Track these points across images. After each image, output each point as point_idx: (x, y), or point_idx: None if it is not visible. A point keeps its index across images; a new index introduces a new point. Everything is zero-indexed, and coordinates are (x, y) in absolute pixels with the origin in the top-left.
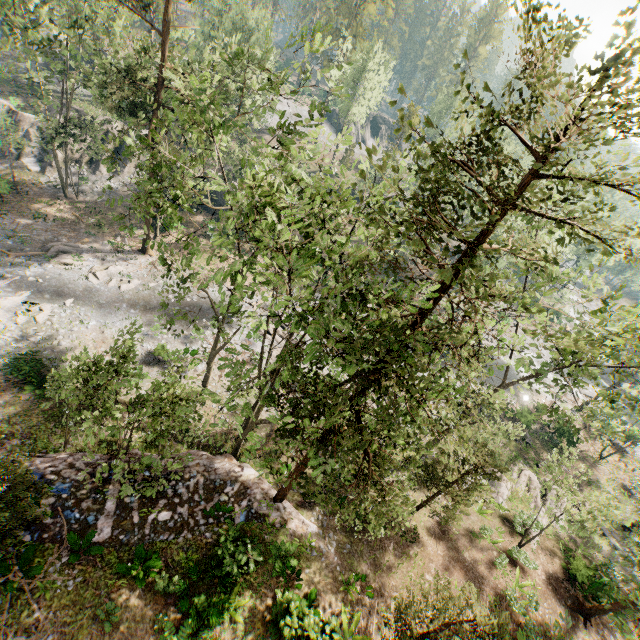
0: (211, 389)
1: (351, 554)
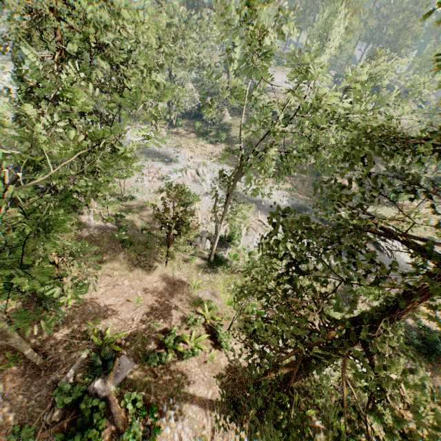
0: (129, 180)
1: (94, 242)
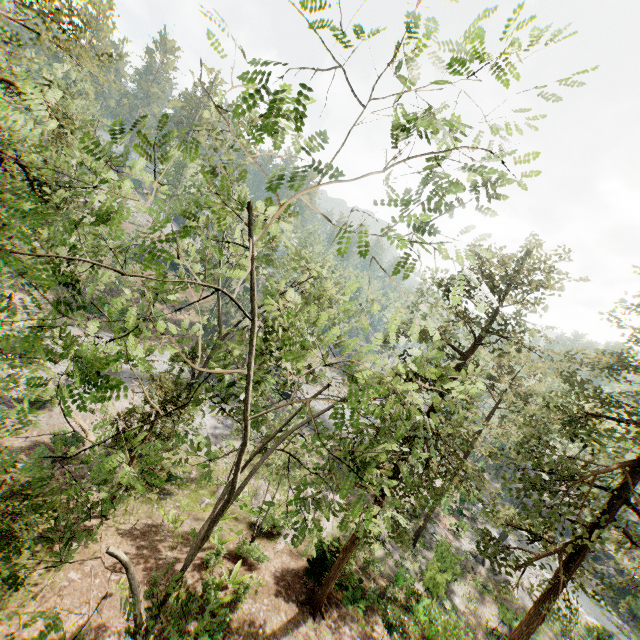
0: None
1: None
